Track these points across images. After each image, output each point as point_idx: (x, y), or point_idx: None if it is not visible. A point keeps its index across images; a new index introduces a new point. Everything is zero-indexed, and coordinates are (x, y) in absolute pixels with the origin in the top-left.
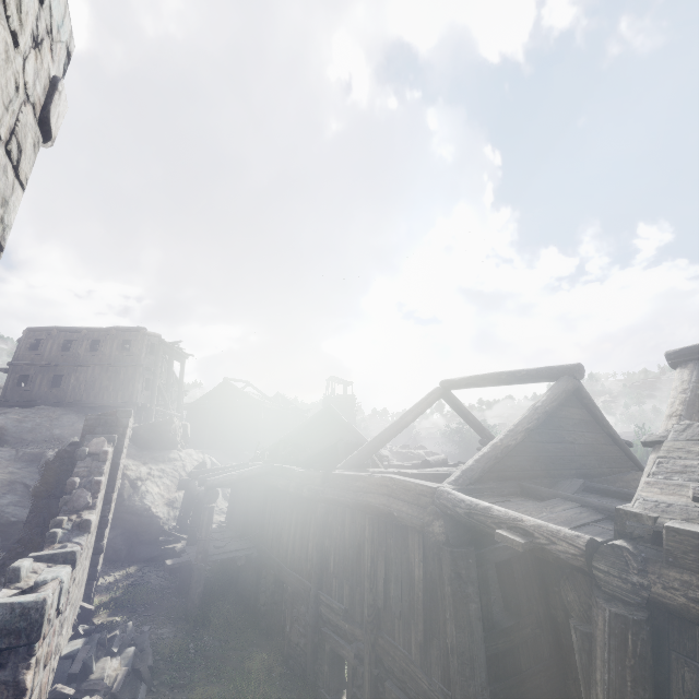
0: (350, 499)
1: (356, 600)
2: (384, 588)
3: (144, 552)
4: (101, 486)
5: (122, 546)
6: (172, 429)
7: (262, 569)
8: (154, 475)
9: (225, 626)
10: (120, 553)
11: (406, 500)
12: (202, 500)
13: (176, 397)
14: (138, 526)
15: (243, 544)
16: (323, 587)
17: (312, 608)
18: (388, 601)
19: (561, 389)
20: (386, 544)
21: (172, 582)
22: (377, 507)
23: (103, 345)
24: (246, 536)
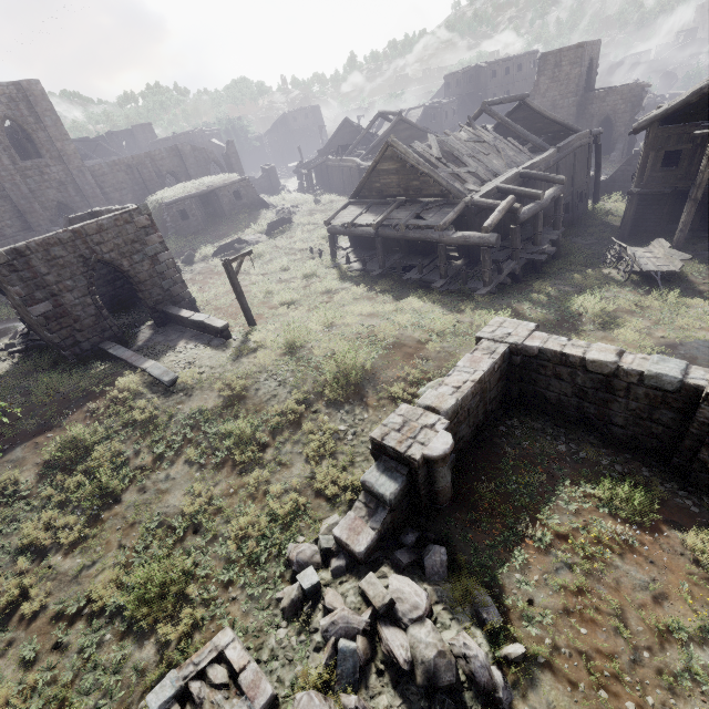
0: None
1: None
2: None
3: None
4: None
5: None
6: None
7: None
8: None
9: None
10: None
11: None
12: None
13: None
14: None
15: None
16: None
17: None
18: None
19: None
20: None
21: None
22: None
23: (522, 67)
24: None
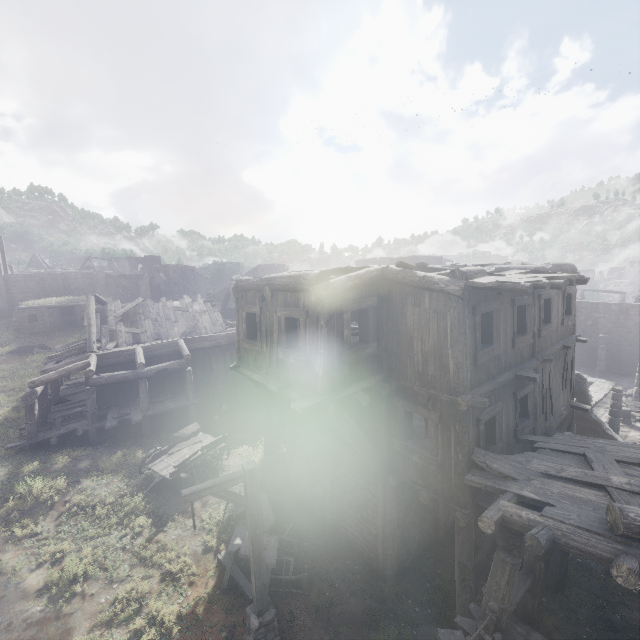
0: None
1: None
2: None
3: None
4: None
5: None
6: None
7: None
8: None
9: None
10: None
11: None
12: None
13: None
14: None
15: None
16: None
17: None
18: None
19: (623, 297)
20: None
21: None
22: None
23: None
24: None
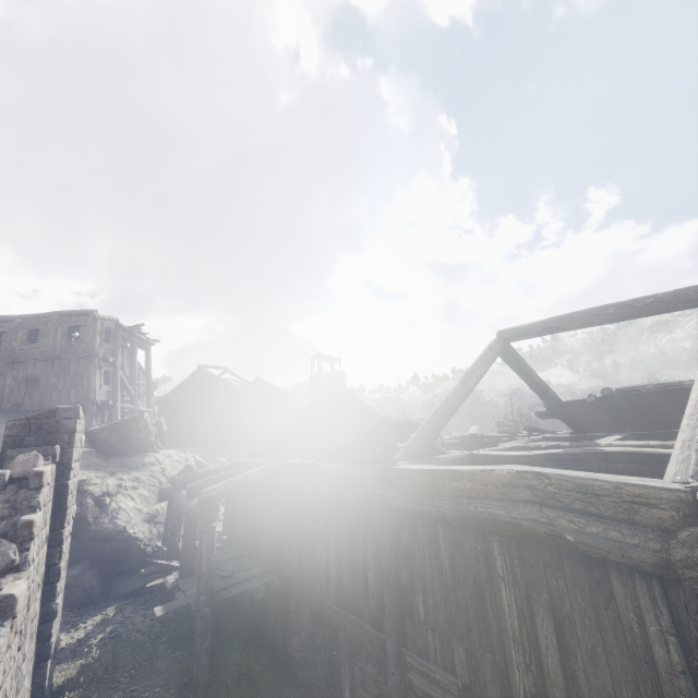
0: (446, 510)
1: (486, 674)
2: (562, 667)
3: (124, 585)
4: (33, 529)
5: (93, 583)
6: (143, 428)
7: (289, 600)
8: (126, 487)
9: (250, 691)
10: (91, 592)
11: (594, 513)
12: (197, 521)
13: (144, 390)
14: (111, 555)
15: (256, 567)
16: (409, 642)
17: (395, 676)
18: (573, 691)
19: None
20: (547, 588)
21: (165, 625)
22: (516, 524)
23: (43, 335)
24: (257, 554)
